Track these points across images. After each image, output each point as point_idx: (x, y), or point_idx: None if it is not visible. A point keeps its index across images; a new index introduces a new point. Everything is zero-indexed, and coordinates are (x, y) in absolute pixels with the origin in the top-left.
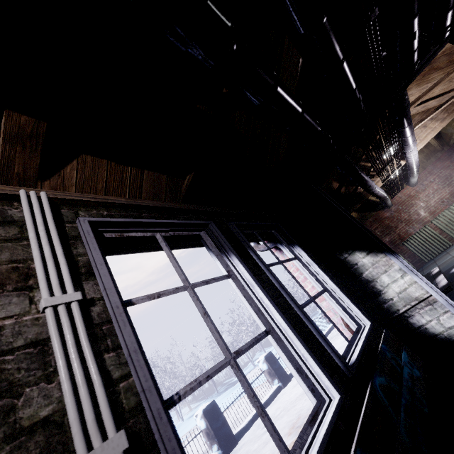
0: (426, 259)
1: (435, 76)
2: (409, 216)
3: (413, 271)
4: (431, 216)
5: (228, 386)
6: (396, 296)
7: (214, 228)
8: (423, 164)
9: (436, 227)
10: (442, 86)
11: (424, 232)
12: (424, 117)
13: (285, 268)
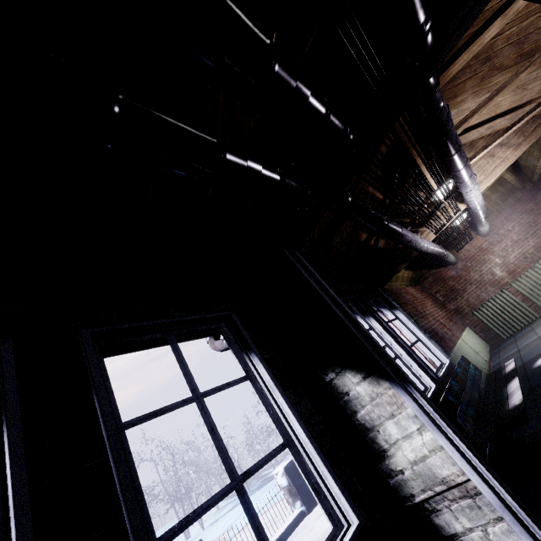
0: (505, 335)
1: (499, 80)
2: (481, 276)
3: (440, 423)
4: (510, 276)
5: (263, 482)
6: (410, 469)
7: (1, 355)
8: (498, 206)
9: (517, 291)
10: (512, 97)
11: (501, 298)
12: (489, 142)
13: (201, 411)
